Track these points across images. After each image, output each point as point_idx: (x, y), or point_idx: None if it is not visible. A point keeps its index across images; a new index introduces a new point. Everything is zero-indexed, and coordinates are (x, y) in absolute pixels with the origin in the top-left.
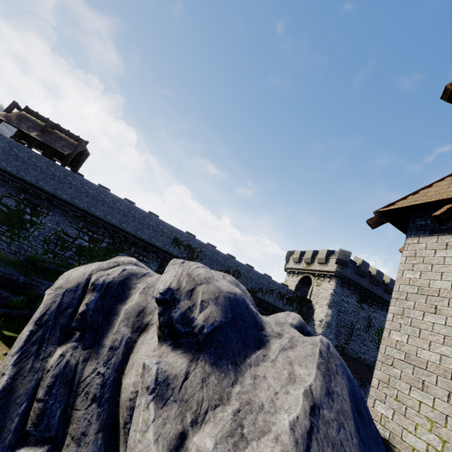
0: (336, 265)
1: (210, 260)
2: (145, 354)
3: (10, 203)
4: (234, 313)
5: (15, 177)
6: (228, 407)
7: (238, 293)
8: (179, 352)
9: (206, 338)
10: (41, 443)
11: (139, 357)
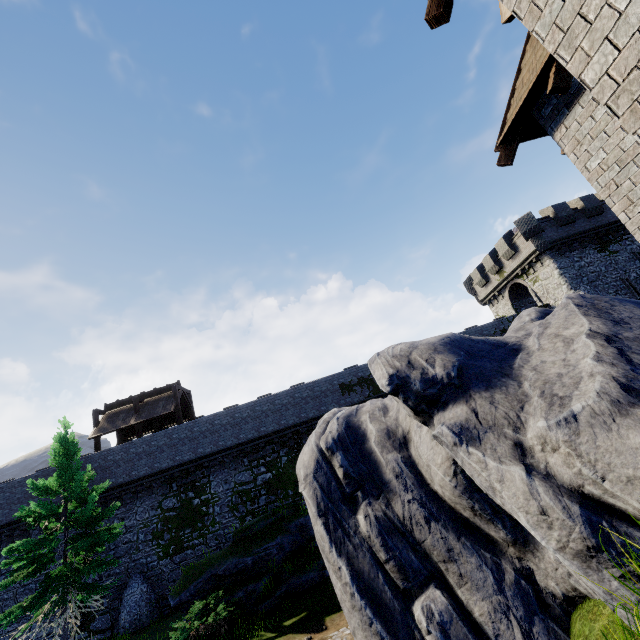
0: (529, 241)
1: None
2: (428, 450)
3: (172, 503)
4: (464, 350)
5: (153, 475)
6: (532, 400)
7: (449, 335)
8: (450, 407)
9: (460, 379)
10: (424, 588)
11: (426, 456)
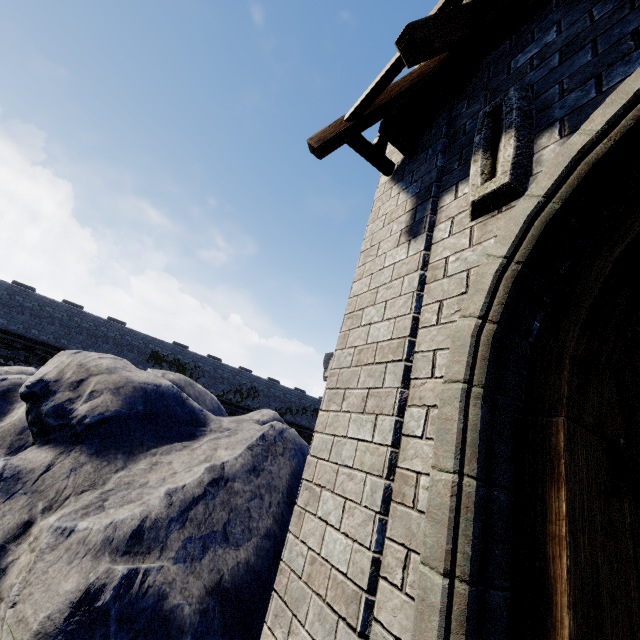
0: None
1: (212, 378)
2: None
3: None
4: (150, 406)
5: None
6: (100, 490)
7: (164, 385)
8: (45, 447)
9: (89, 429)
10: None
11: None
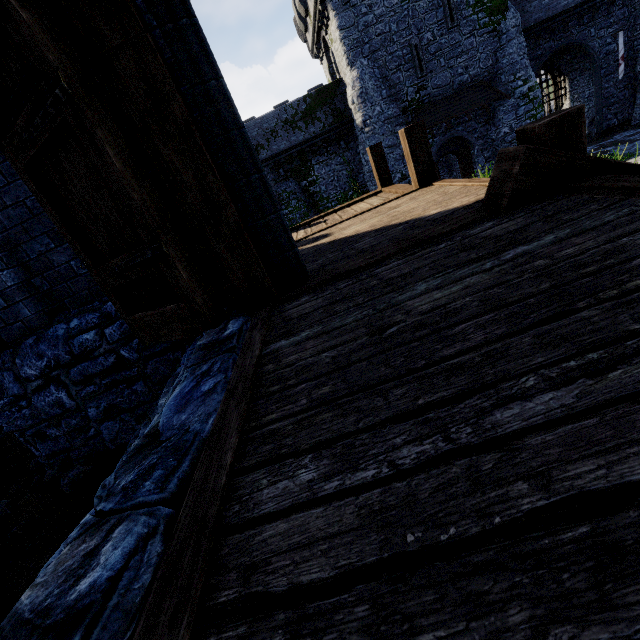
0: None
1: None
2: None
3: None
4: None
5: None
6: None
7: None
8: None
9: None
10: None
11: None
